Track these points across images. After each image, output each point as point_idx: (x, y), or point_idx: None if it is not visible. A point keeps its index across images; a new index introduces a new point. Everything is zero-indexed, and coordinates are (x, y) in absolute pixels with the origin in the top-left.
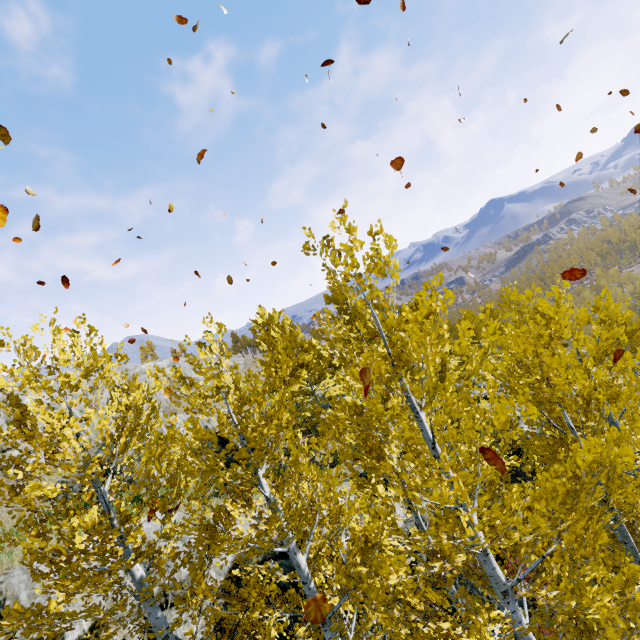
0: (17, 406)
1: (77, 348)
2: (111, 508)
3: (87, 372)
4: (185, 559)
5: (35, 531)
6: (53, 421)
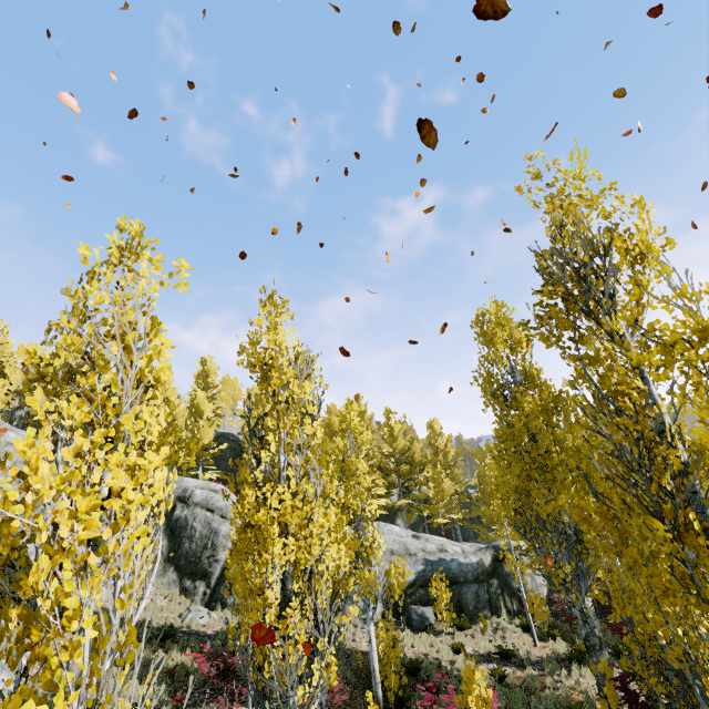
0: None
1: None
2: None
3: None
4: None
5: None
6: None
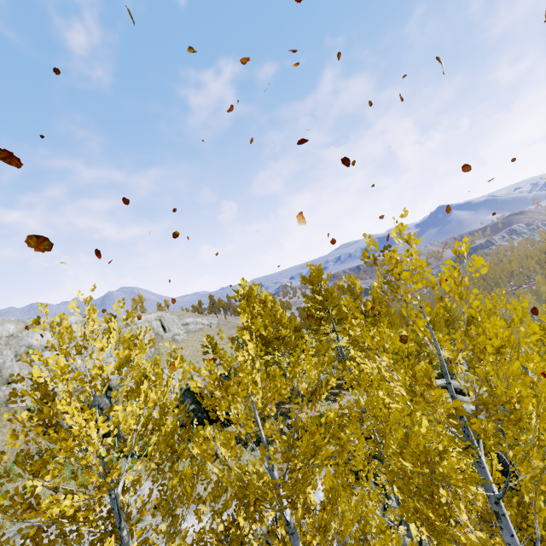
0: (44, 395)
1: (113, 334)
2: (122, 515)
3: (121, 364)
4: None
5: None
6: (81, 421)
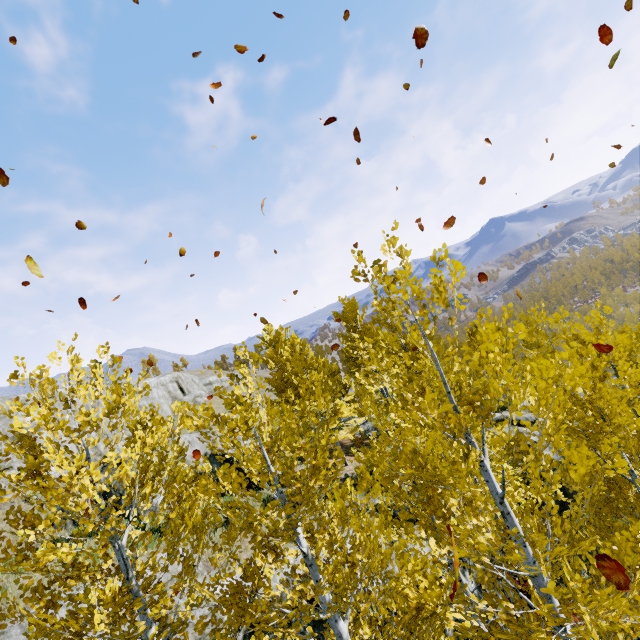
0: (30, 449)
1: (99, 381)
2: (129, 566)
3: (109, 409)
4: (217, 636)
5: (44, 601)
6: (71, 469)
